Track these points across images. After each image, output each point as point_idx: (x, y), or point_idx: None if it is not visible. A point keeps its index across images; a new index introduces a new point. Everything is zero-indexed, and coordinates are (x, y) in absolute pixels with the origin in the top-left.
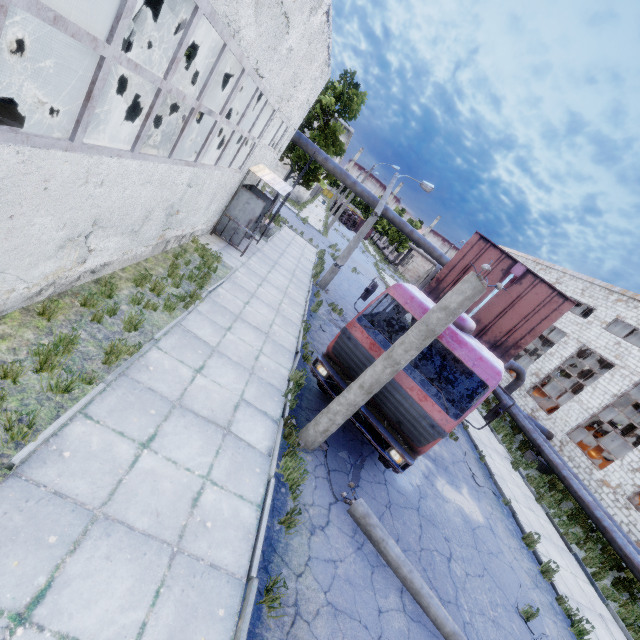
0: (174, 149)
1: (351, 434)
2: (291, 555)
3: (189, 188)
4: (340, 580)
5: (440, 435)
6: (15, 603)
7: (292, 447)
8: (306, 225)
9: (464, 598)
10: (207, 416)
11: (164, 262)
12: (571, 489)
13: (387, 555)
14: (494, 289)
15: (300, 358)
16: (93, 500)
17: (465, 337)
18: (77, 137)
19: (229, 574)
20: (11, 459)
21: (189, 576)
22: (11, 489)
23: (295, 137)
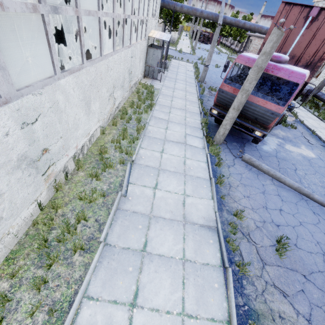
0: (123, 42)
1: (236, 136)
2: (223, 173)
3: (132, 58)
4: (244, 178)
5: (277, 116)
6: (152, 186)
7: (211, 144)
8: (182, 53)
9: (304, 180)
10: (176, 141)
11: (134, 96)
12: None
13: (262, 169)
14: (300, 32)
15: (203, 115)
16: (156, 166)
17: (282, 65)
18: (102, 54)
19: (203, 178)
20: (132, 159)
21: (191, 179)
22: (136, 166)
23: (161, 4)
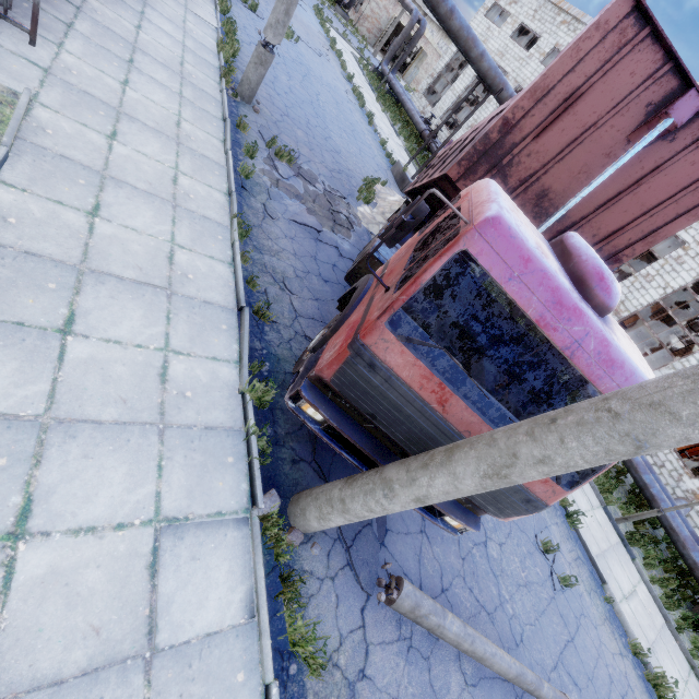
0: None
1: None
2: None
3: None
4: None
5: (538, 510)
6: None
7: (289, 577)
8: None
9: (504, 585)
10: (87, 663)
11: None
12: None
13: (444, 638)
14: (622, 155)
15: (249, 316)
16: None
17: (617, 341)
18: None
19: None
20: None
21: None
22: None
23: None
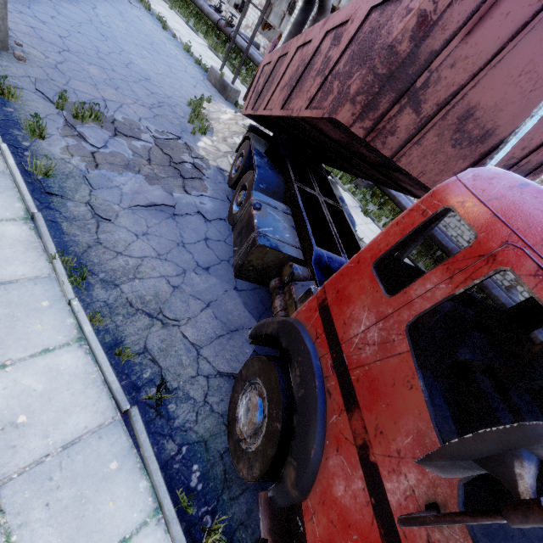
0: None
1: None
2: None
3: None
4: None
5: None
6: None
7: None
8: None
9: None
10: None
11: None
12: (401, 206)
13: None
14: None
15: (140, 409)
16: None
17: None
18: None
19: None
20: None
21: None
22: None
23: None
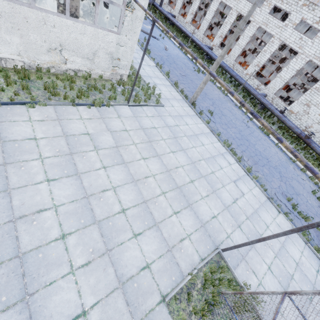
0: None
1: None
2: None
3: None
4: None
5: None
6: None
7: None
8: None
9: None
10: None
11: None
12: (175, 24)
13: None
14: None
15: None
16: None
17: None
18: None
19: None
20: None
21: None
22: None
23: None
